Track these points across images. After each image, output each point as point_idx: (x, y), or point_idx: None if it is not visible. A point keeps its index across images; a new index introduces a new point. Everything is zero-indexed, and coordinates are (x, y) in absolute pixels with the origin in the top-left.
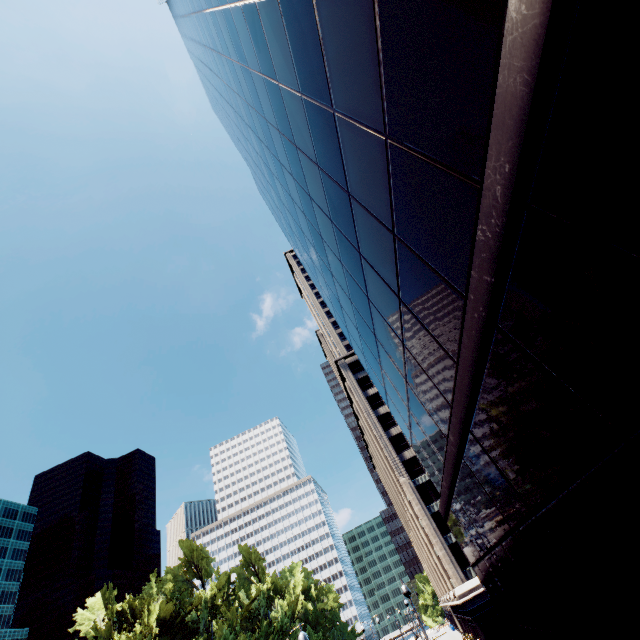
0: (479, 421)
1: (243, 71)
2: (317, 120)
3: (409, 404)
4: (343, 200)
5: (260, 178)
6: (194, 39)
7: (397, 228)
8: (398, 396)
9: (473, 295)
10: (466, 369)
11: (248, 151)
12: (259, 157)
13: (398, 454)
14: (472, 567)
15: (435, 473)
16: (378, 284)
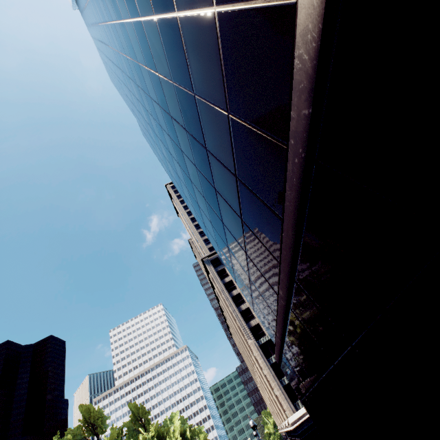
0: (302, 269)
1: (121, 27)
2: (167, 34)
3: (249, 273)
4: (191, 104)
5: (142, 122)
6: (93, 23)
7: (230, 105)
8: (241, 269)
9: (293, 139)
10: (290, 222)
11: (133, 102)
12: (139, 102)
13: (247, 323)
14: (300, 400)
15: (270, 327)
16: (221, 172)
